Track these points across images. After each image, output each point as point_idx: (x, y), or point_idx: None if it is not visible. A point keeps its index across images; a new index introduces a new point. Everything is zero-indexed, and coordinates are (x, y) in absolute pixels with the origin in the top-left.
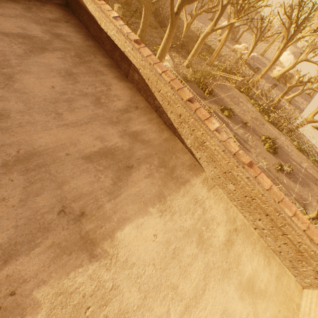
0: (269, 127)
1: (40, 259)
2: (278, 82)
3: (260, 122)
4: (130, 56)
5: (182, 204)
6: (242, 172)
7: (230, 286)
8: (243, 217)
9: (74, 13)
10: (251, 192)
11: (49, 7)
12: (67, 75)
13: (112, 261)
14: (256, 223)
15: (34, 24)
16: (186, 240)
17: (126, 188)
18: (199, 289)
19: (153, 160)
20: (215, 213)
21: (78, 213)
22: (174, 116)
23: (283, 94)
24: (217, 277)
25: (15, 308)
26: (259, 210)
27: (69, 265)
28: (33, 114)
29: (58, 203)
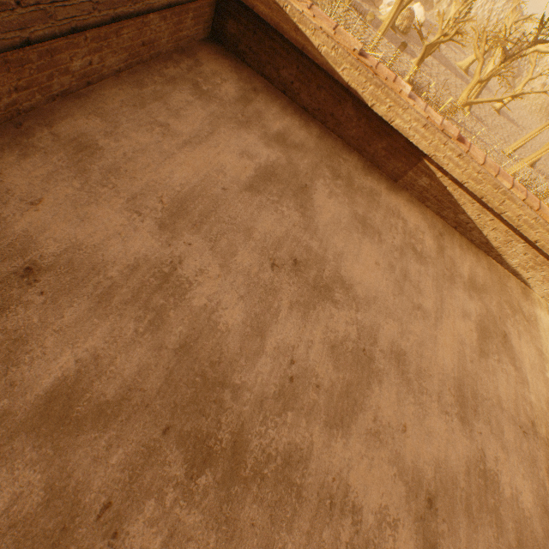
0: None
1: None
2: (393, 30)
3: None
4: (447, 164)
5: None
6: None
7: None
8: None
9: (244, 57)
10: None
11: (206, 62)
12: (363, 227)
13: None
14: None
15: (242, 131)
16: None
17: (522, 365)
18: None
19: (505, 310)
20: None
21: (530, 425)
22: (498, 233)
23: (418, 60)
24: None
25: None
26: None
27: None
28: (409, 328)
29: (516, 428)
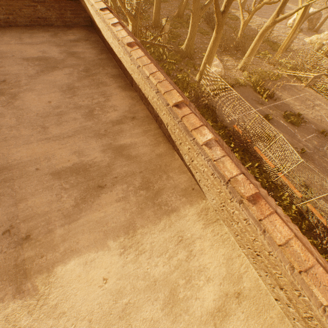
0: None
1: None
2: None
3: None
4: (124, 62)
5: (157, 241)
6: (238, 209)
7: None
8: (258, 276)
9: (96, 31)
10: (253, 243)
11: (74, 30)
12: (68, 89)
13: (38, 302)
14: (276, 292)
15: (55, 47)
16: (148, 294)
17: (88, 212)
18: None
19: (134, 180)
20: (208, 262)
21: (23, 236)
22: None
23: None
24: None
25: None
26: None
27: None
28: (21, 129)
29: (7, 222)
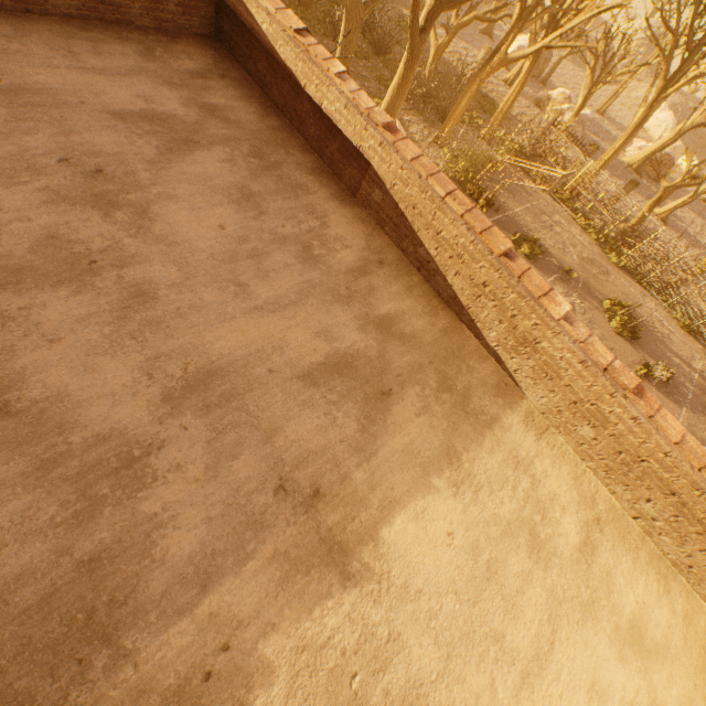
0: (620, 279)
1: (260, 582)
2: (638, 174)
3: (600, 269)
4: (373, 157)
5: (491, 469)
6: (623, 406)
7: (598, 636)
8: (610, 494)
9: (235, 54)
10: (639, 447)
11: (185, 45)
12: (242, 198)
13: (380, 585)
14: (638, 507)
15: (165, 87)
16: (508, 542)
17: (385, 438)
18: (543, 642)
19: (427, 377)
20: (556, 487)
21: (308, 492)
22: (463, 281)
23: (652, 203)
24: (573, 617)
25: (234, 674)
26: (649, 482)
27: (310, 594)
28: (197, 289)
29: (271, 473)
